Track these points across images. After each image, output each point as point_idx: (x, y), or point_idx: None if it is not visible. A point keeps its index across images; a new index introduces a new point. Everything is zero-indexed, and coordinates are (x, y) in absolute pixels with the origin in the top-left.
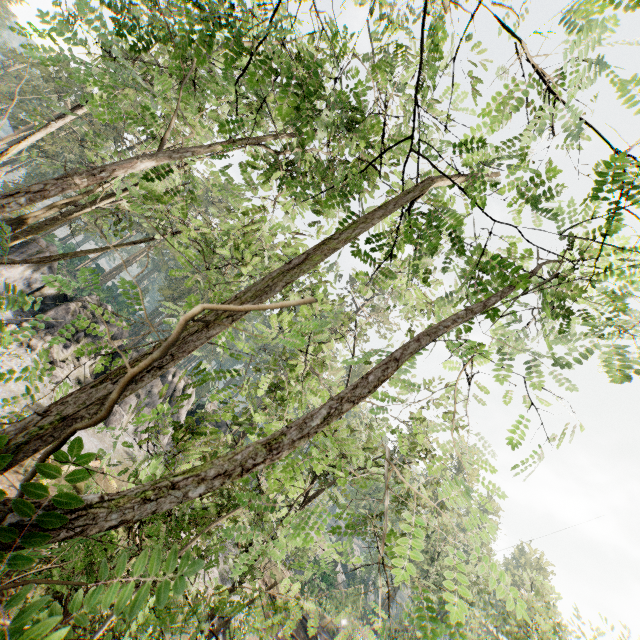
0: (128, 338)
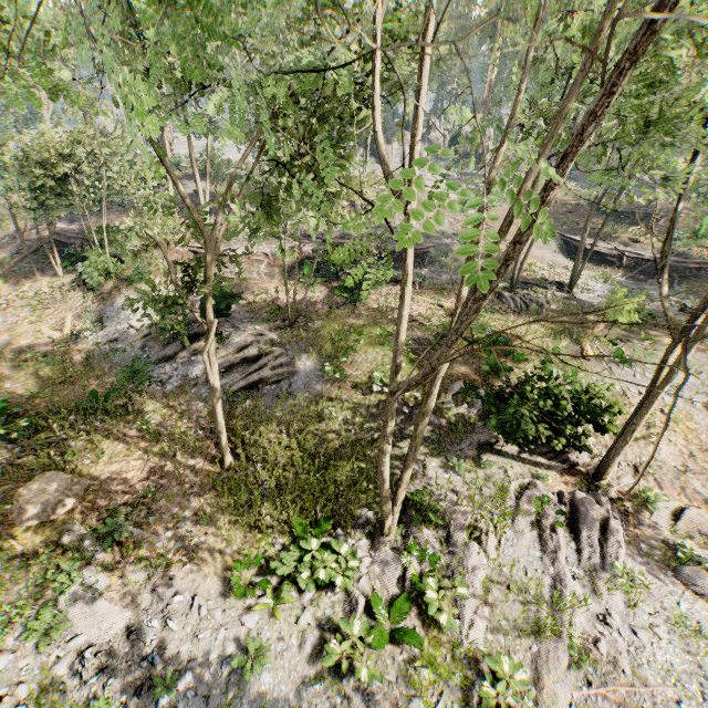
0: None
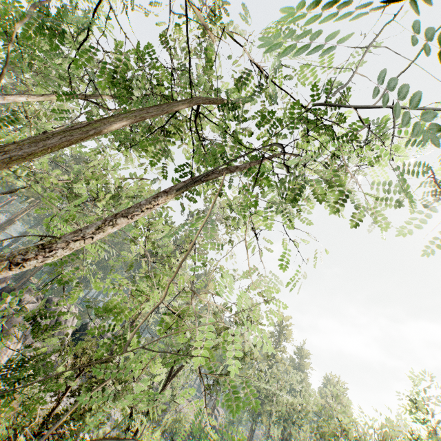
0: (15, 282)
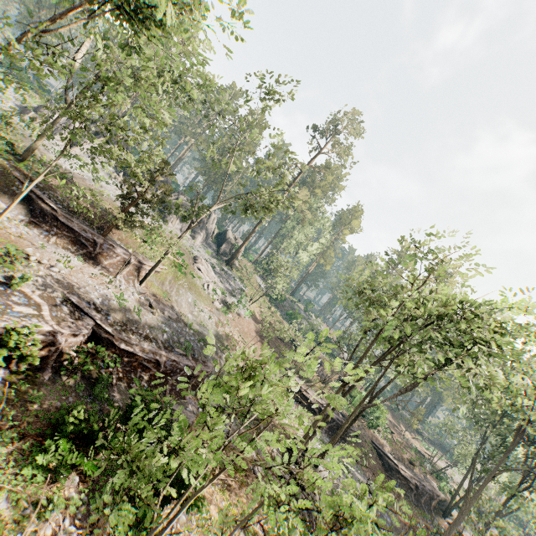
0: None
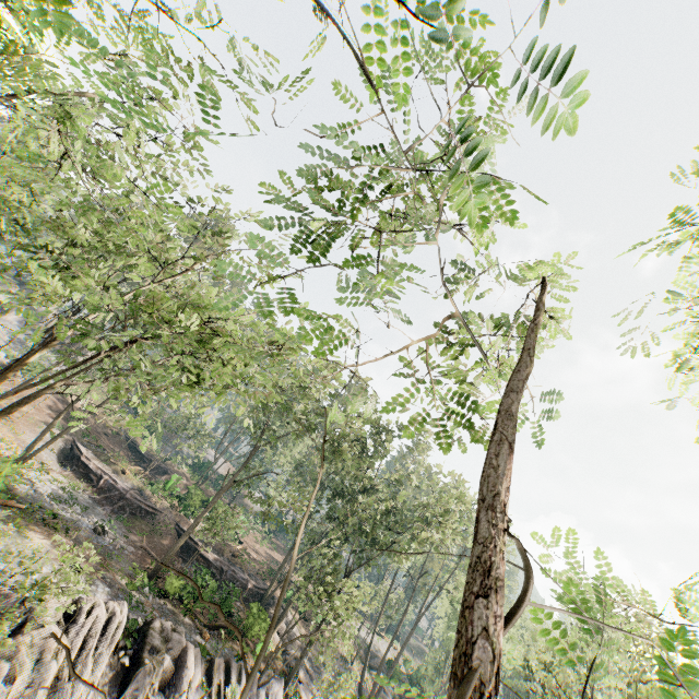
0: None
